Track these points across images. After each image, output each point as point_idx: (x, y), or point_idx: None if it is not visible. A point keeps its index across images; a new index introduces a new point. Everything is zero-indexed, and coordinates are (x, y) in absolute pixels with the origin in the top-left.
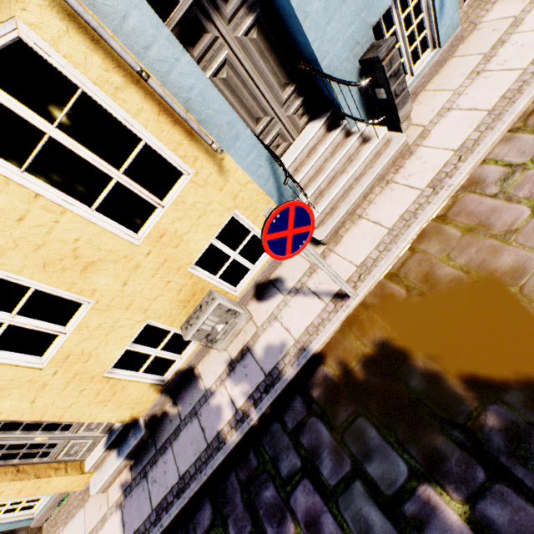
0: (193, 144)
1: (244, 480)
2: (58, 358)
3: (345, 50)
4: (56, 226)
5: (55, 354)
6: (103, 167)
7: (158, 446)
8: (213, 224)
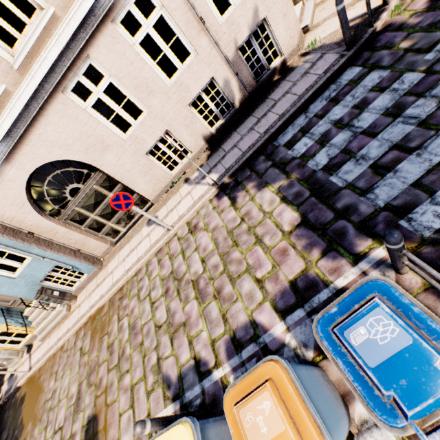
0: None
1: None
2: None
3: (28, 291)
4: None
5: None
6: None
7: None
8: None
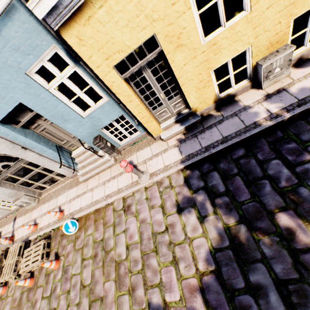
0: None
1: (271, 141)
2: (211, 42)
3: None
4: None
5: (213, 38)
6: None
7: (205, 126)
8: None
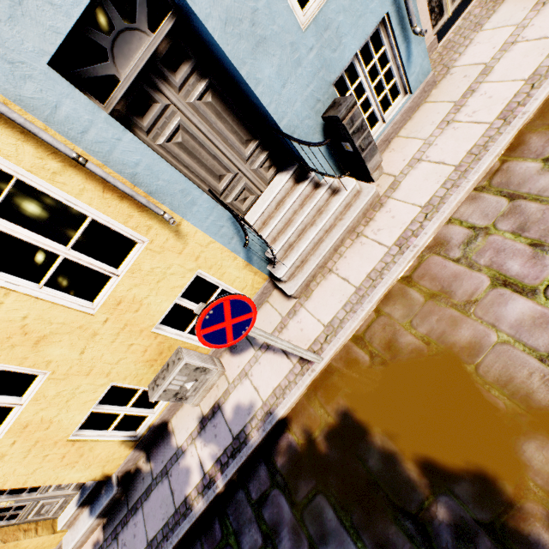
0: (145, 215)
1: None
2: (16, 429)
3: (304, 108)
4: (0, 307)
5: (12, 425)
6: (48, 246)
7: (130, 506)
8: (175, 285)
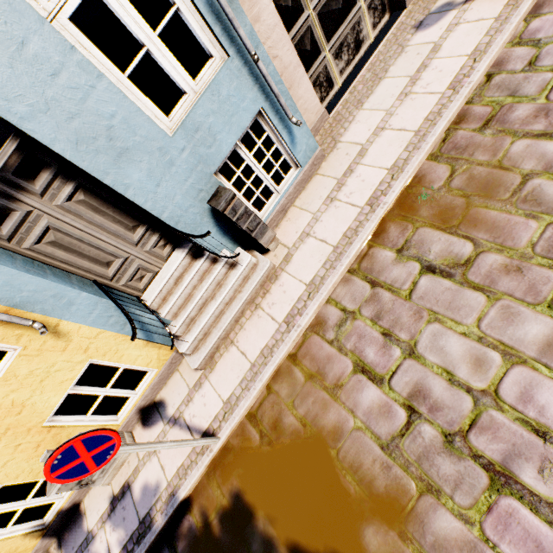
0: (12, 325)
1: None
2: None
3: (187, 199)
4: None
5: None
6: None
7: None
8: (63, 379)
